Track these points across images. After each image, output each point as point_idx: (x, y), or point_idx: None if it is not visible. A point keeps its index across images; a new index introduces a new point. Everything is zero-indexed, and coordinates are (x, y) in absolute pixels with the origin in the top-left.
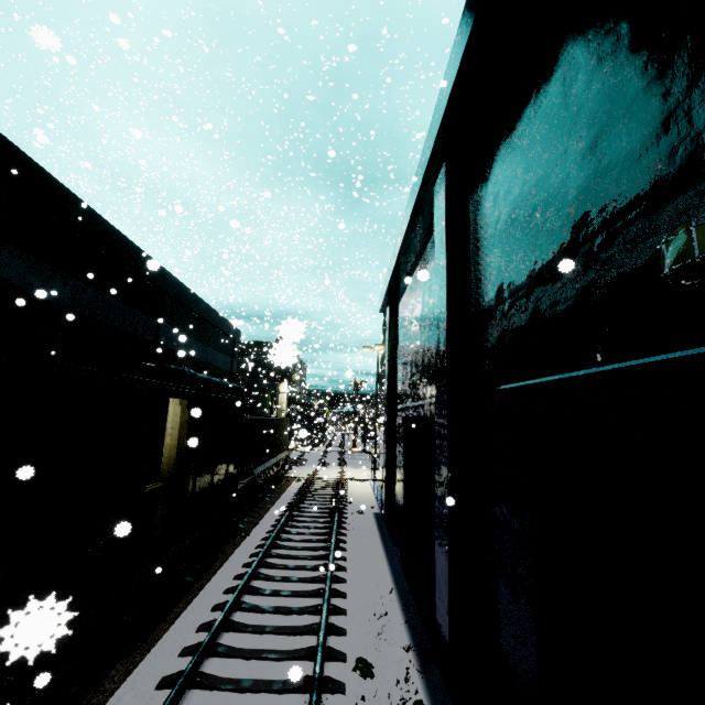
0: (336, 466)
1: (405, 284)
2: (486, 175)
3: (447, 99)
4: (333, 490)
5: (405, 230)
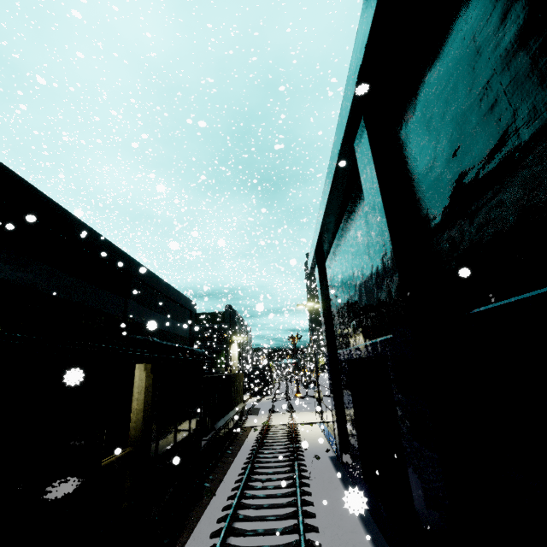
0: (286, 412)
1: (330, 243)
2: (410, 111)
3: (364, 49)
4: (287, 436)
5: (329, 191)
